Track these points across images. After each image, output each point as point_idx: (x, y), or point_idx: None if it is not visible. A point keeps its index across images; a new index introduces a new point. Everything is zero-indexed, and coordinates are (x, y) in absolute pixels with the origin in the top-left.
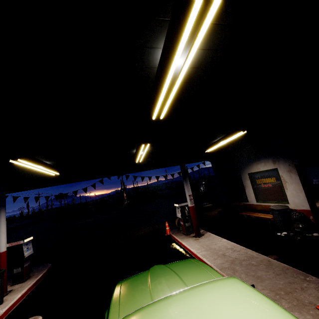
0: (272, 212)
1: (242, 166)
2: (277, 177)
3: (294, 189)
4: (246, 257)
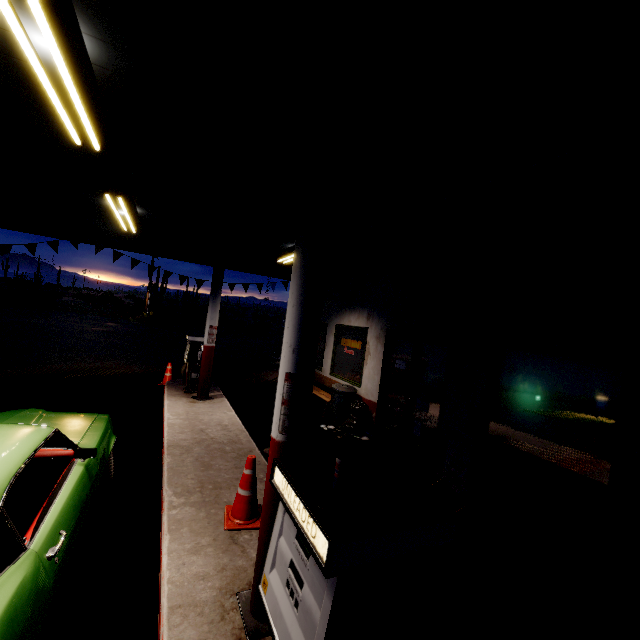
0: (331, 393)
1: (334, 309)
2: (364, 343)
3: (373, 368)
4: (228, 441)
